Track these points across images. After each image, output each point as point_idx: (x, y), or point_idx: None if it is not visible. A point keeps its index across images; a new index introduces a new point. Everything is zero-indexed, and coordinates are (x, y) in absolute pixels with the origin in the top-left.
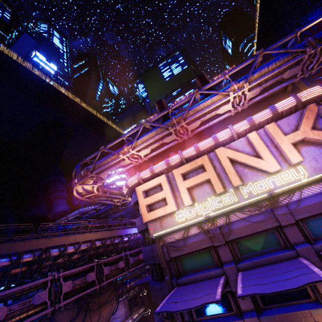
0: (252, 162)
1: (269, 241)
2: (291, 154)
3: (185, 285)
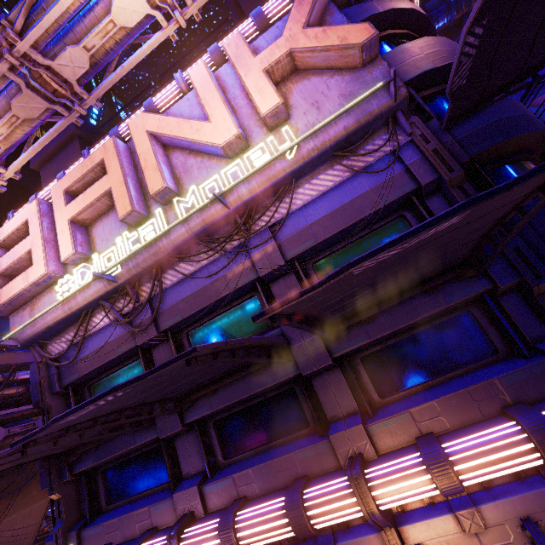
0: (190, 131)
1: (250, 319)
2: (261, 95)
3: None
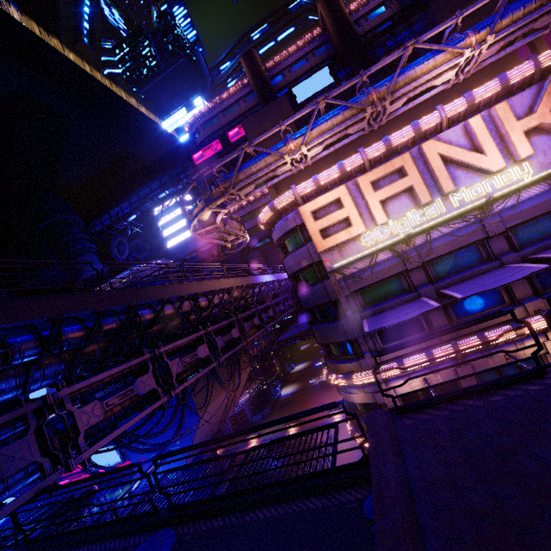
0: (472, 159)
1: (470, 256)
2: (521, 147)
3: (373, 315)
